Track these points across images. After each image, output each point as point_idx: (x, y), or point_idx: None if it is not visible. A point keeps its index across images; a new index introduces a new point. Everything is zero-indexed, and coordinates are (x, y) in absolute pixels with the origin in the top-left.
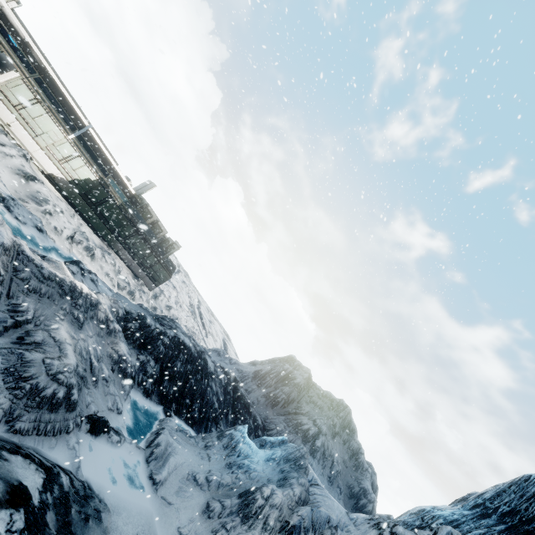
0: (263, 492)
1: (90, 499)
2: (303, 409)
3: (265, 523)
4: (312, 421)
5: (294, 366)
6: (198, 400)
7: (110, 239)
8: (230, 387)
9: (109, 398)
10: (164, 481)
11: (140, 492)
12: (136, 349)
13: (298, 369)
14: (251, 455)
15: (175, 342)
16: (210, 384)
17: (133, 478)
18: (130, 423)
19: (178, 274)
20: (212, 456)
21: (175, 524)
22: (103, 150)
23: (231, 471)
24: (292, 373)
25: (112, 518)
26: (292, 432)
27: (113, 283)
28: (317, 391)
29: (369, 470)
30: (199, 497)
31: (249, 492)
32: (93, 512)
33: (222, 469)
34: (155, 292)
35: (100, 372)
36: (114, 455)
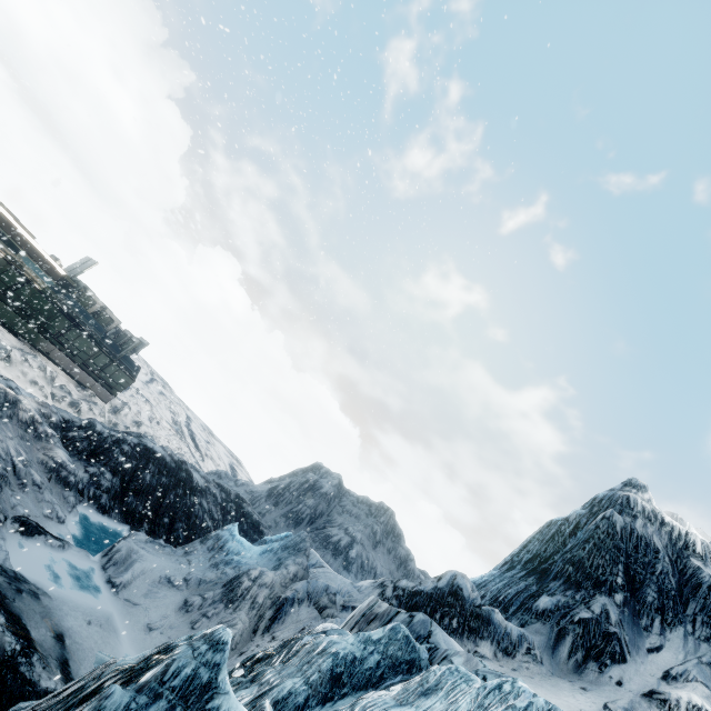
0: (251, 575)
1: (24, 582)
2: (335, 521)
3: (253, 603)
4: (343, 530)
5: (321, 474)
6: (182, 520)
7: (34, 338)
8: (230, 505)
9: (44, 505)
10: (127, 585)
11: (96, 596)
12: (83, 460)
13: (326, 476)
14: (243, 552)
15: (140, 450)
16: (198, 500)
17: (85, 583)
18: (79, 536)
19: (152, 384)
20: (194, 559)
21: (143, 621)
22: (7, 219)
23: (217, 568)
24: (318, 482)
25: (54, 603)
26: (319, 548)
27: (44, 393)
28: (351, 498)
29: (422, 576)
30: (175, 596)
31: (235, 579)
32: (27, 590)
33: (206, 570)
34: (114, 406)
35: (29, 477)
36: (57, 559)
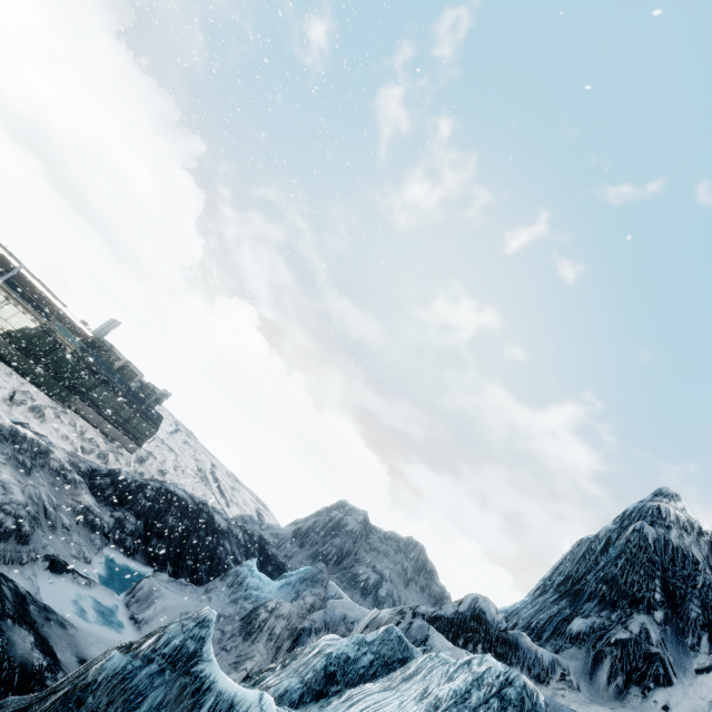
0: (267, 606)
1: (52, 613)
2: (363, 560)
3: (271, 634)
4: (370, 568)
5: (345, 512)
6: (205, 562)
7: (66, 396)
8: (254, 547)
9: (72, 546)
10: (149, 621)
11: (119, 631)
12: (109, 506)
13: (351, 513)
14: (262, 587)
15: (162, 494)
16: (221, 542)
17: (109, 620)
18: (105, 577)
19: (176, 434)
20: (214, 596)
21: None
22: (42, 292)
23: (236, 603)
24: (343, 519)
25: (80, 633)
26: (347, 588)
27: (75, 447)
28: (378, 535)
29: None
30: None
31: (252, 611)
32: (55, 619)
33: (226, 605)
34: (139, 456)
35: (59, 520)
36: (83, 596)
